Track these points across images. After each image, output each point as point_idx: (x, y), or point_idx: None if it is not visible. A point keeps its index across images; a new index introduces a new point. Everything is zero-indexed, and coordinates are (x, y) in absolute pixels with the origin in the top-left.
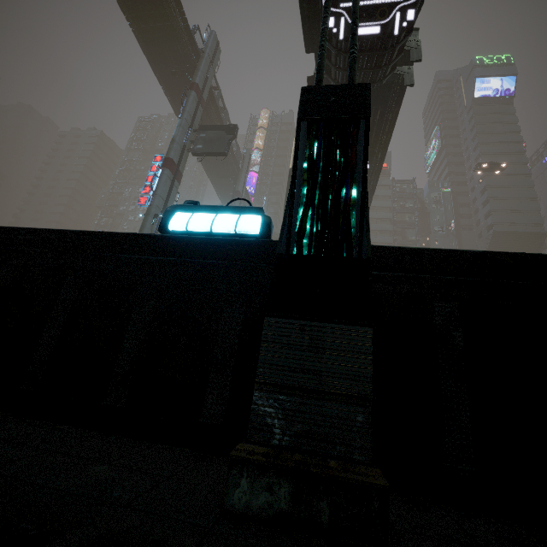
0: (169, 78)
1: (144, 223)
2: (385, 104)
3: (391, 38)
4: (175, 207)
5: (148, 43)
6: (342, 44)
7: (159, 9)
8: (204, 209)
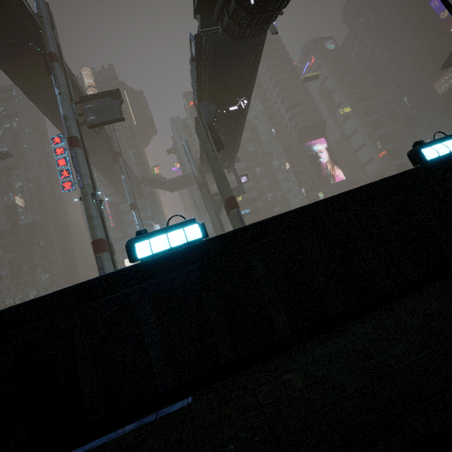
0: (5, 50)
1: (86, 205)
2: (256, 50)
3: (286, 0)
4: (418, 147)
5: None
6: (251, 7)
7: None
8: (433, 143)
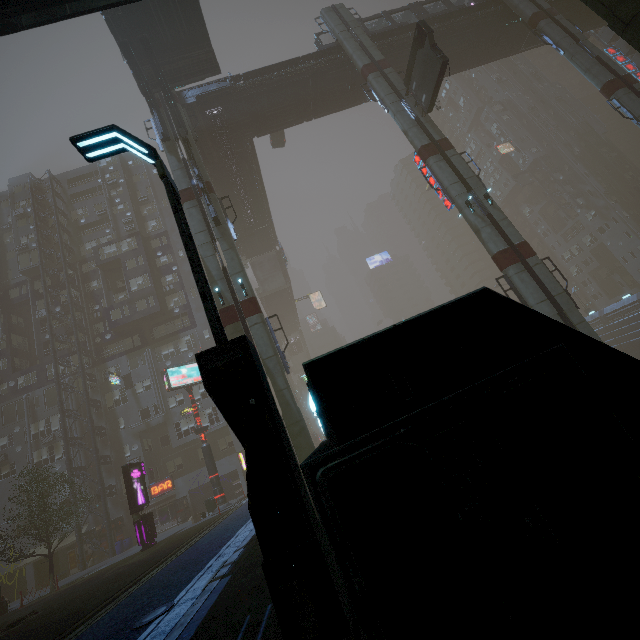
0: (356, 93)
1: (467, 221)
2: None
3: None
4: None
5: (324, 108)
6: None
7: (299, 88)
8: None
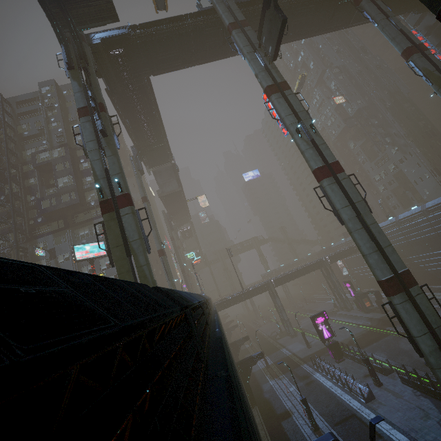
0: (227, 47)
1: (296, 144)
2: None
3: None
4: None
5: (203, 57)
6: None
7: (183, 39)
8: None
